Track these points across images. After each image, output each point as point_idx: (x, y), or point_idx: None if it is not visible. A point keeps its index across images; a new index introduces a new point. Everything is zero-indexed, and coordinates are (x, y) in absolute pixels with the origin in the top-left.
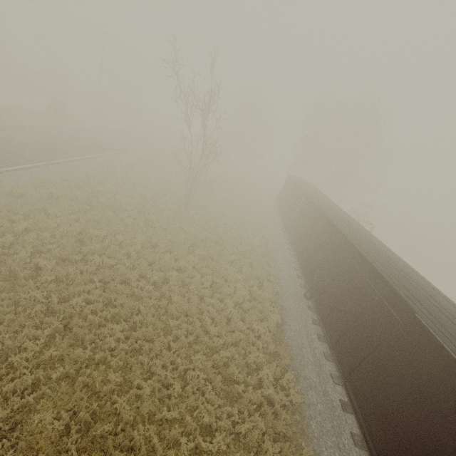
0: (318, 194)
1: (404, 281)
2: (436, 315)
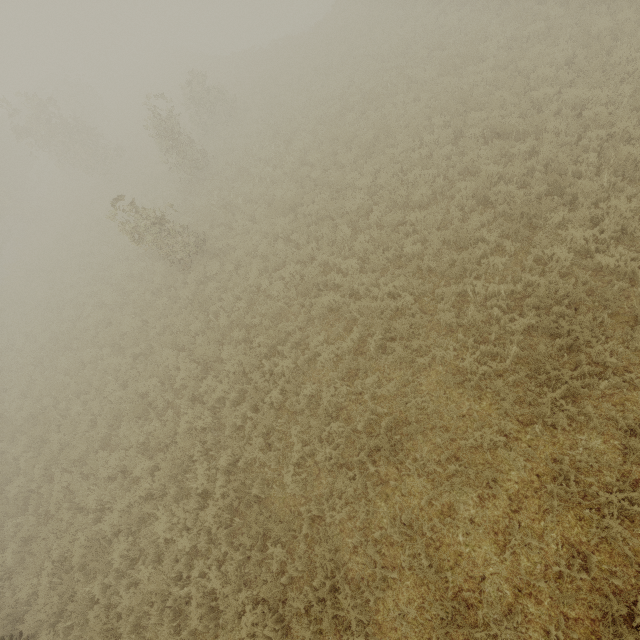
0: None
1: None
2: None
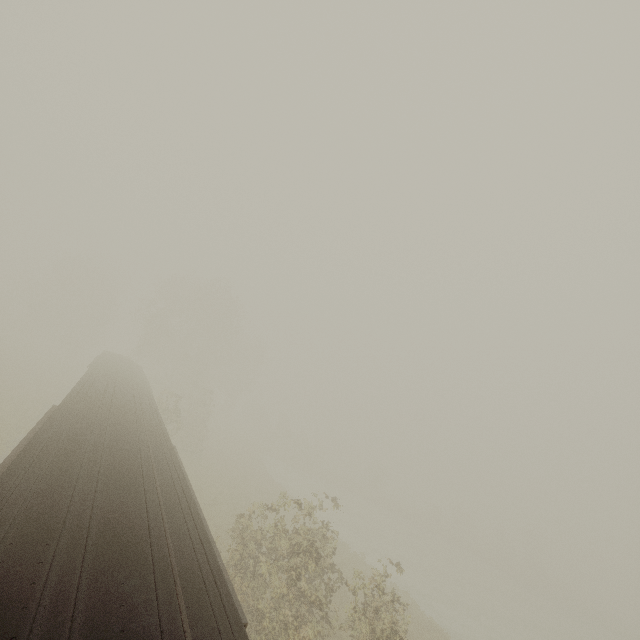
0: (116, 363)
1: (94, 398)
2: (86, 408)
